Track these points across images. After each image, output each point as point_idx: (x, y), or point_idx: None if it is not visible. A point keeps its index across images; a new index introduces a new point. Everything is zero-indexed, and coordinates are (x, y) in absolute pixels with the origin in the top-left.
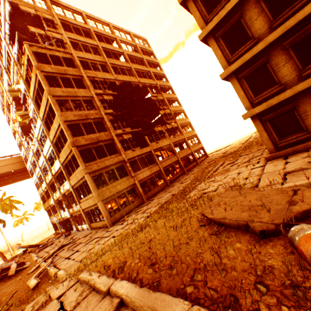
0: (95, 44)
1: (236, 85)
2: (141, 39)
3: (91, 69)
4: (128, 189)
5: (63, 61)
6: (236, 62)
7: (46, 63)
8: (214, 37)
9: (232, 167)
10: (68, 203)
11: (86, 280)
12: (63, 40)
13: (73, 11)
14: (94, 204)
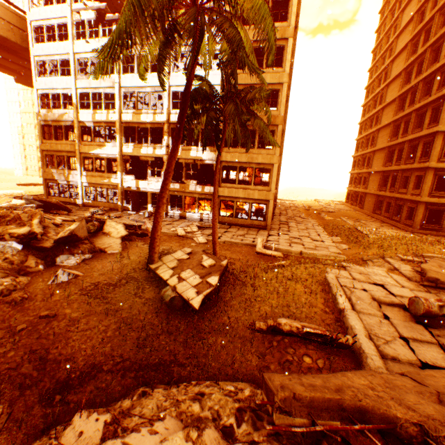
0: None
1: (430, 176)
2: None
3: None
4: None
5: None
6: (444, 164)
7: None
8: (443, 135)
9: (372, 226)
10: None
11: (435, 256)
12: None
13: None
14: (257, 199)
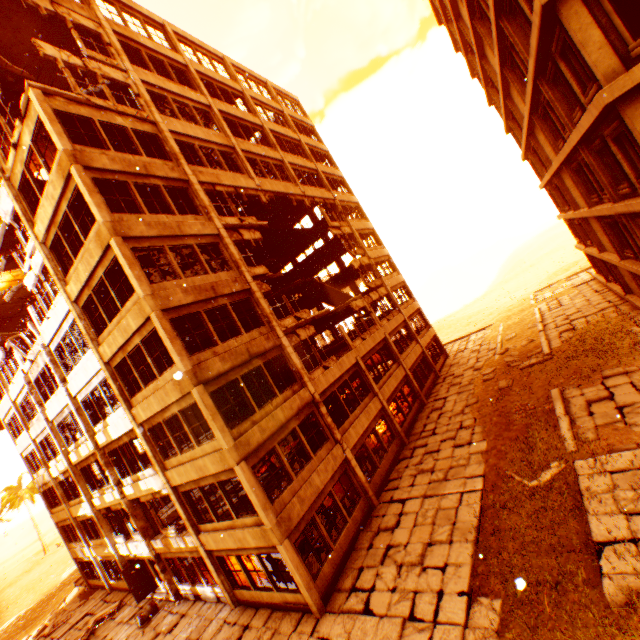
0: (203, 103)
1: None
2: (287, 98)
3: (193, 163)
4: (335, 479)
5: (137, 141)
6: None
7: (84, 145)
8: None
9: None
10: (145, 521)
11: None
12: (130, 86)
13: (143, 18)
14: (258, 545)
